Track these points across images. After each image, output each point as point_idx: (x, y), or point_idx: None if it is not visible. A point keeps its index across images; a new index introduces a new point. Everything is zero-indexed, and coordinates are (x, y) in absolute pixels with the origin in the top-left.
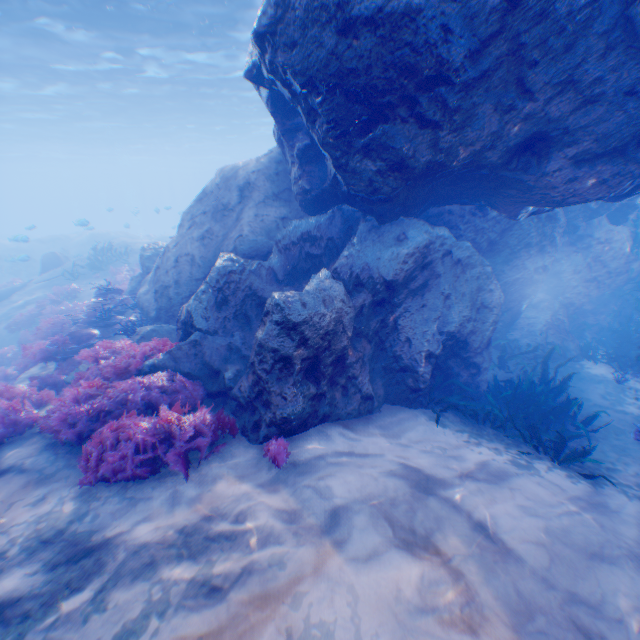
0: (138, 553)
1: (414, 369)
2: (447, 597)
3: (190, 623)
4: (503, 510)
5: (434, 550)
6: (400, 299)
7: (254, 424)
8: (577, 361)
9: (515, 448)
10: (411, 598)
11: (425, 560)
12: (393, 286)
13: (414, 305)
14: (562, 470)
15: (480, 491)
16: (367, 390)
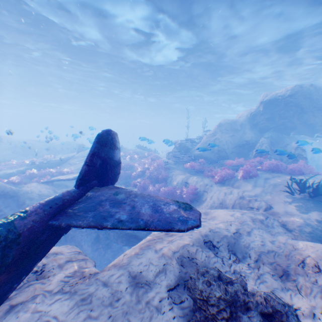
0: None
1: None
2: None
3: None
4: None
5: None
6: None
7: None
8: None
9: None
10: None
11: None
12: None
13: None
14: None
15: None
16: None
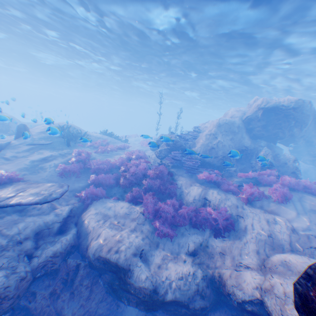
0: None
1: None
2: None
3: None
4: None
5: None
6: None
7: None
8: None
9: None
10: None
11: None
12: None
13: None
14: None
15: None
16: None
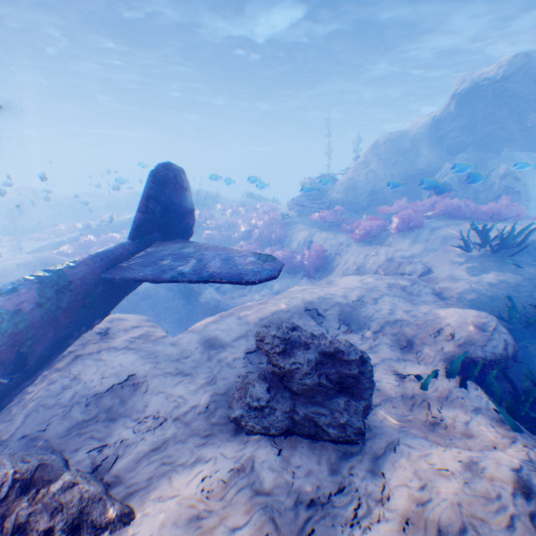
0: None
1: None
2: None
3: None
4: None
5: None
6: None
7: None
8: None
9: None
10: None
11: None
12: None
13: None
14: None
15: None
16: None
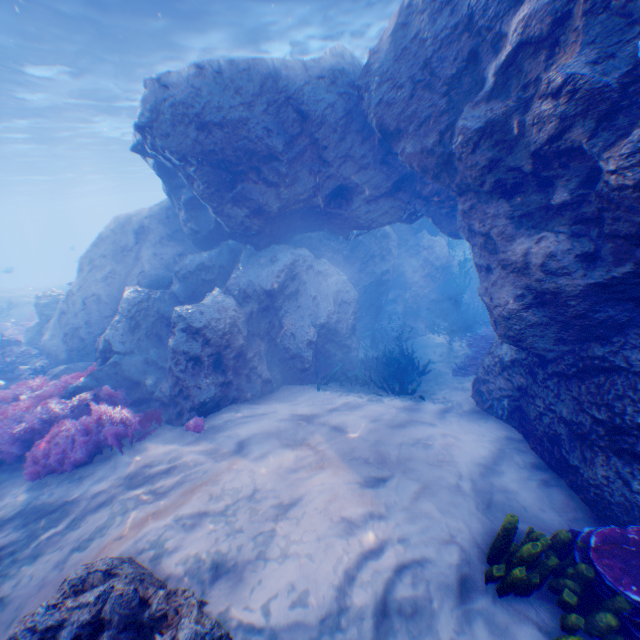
0: (96, 497)
1: (300, 354)
2: (307, 458)
3: (145, 510)
4: (350, 418)
5: (303, 442)
6: (281, 304)
7: (176, 412)
8: (427, 336)
9: (373, 393)
10: (286, 463)
11: (297, 447)
12: (273, 295)
13: (292, 307)
14: (398, 397)
15: (339, 413)
16: (266, 375)
